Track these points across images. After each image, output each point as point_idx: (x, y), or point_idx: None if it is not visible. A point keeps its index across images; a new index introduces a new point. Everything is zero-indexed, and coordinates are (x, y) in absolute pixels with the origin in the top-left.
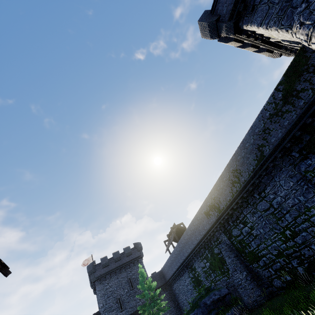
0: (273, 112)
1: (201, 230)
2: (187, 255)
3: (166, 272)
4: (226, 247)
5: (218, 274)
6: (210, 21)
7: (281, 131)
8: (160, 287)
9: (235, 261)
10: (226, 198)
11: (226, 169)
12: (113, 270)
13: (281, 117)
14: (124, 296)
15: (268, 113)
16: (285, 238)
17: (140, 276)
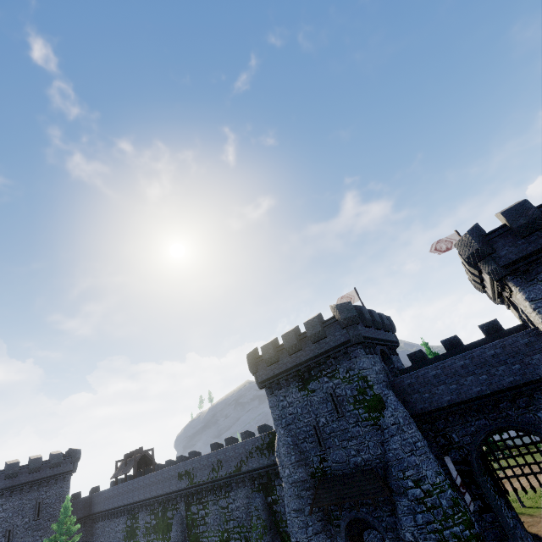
0: (260, 446)
1: (166, 486)
2: (137, 501)
3: (97, 503)
4: (179, 518)
5: (158, 538)
6: (251, 369)
7: (257, 464)
8: (78, 520)
9: (179, 536)
10: (203, 476)
11: (215, 453)
12: (21, 486)
13: (261, 455)
14: (19, 528)
15: (258, 444)
16: (222, 538)
17: (62, 513)
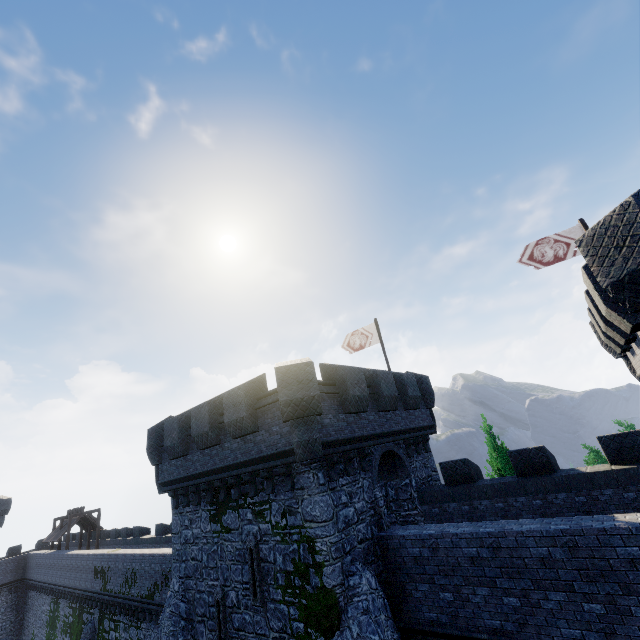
0: None
1: (83, 579)
2: (58, 584)
3: (30, 567)
4: (89, 631)
5: None
6: (149, 458)
7: None
8: (6, 585)
9: None
10: (116, 585)
11: (131, 557)
12: None
13: None
14: None
15: None
16: None
17: None
